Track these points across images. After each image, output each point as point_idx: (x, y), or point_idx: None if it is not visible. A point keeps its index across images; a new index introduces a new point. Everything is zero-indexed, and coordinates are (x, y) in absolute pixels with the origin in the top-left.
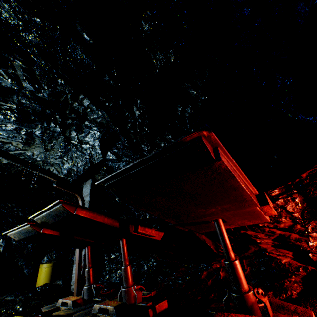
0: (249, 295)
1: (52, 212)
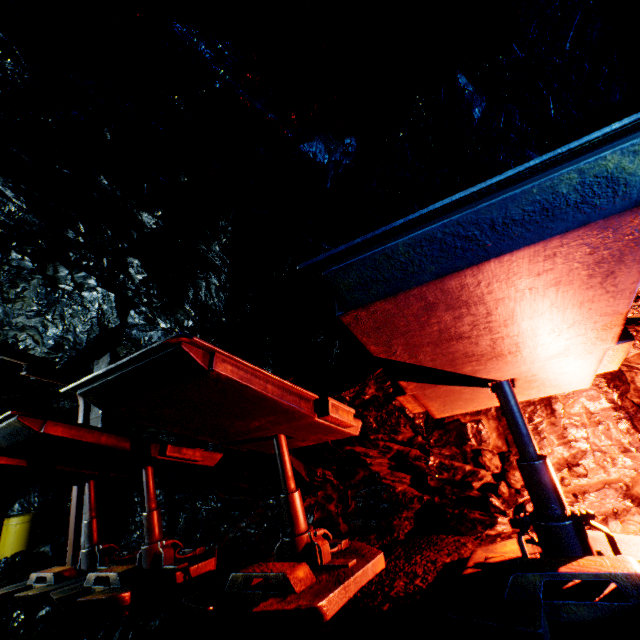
0: (303, 538)
1: (4, 430)
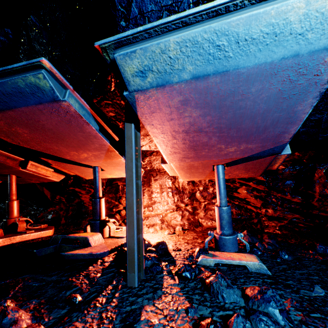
0: (12, 220)
1: None
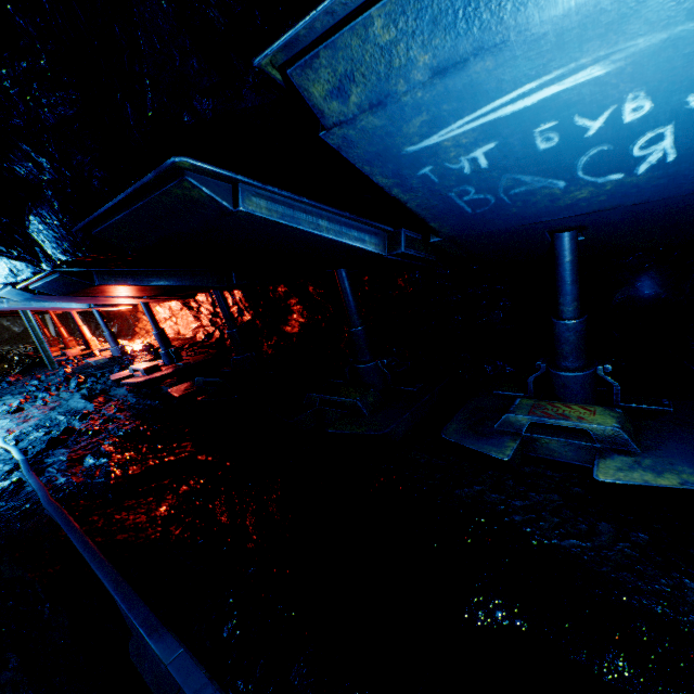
0: (65, 341)
1: None
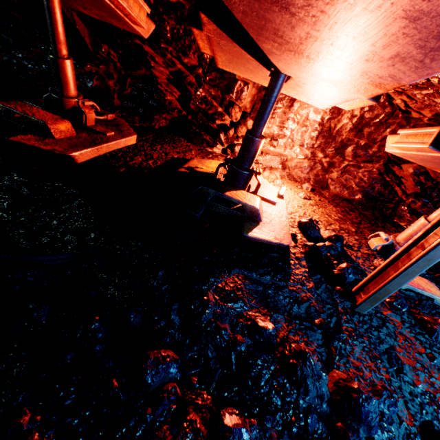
0: (71, 102)
1: None
